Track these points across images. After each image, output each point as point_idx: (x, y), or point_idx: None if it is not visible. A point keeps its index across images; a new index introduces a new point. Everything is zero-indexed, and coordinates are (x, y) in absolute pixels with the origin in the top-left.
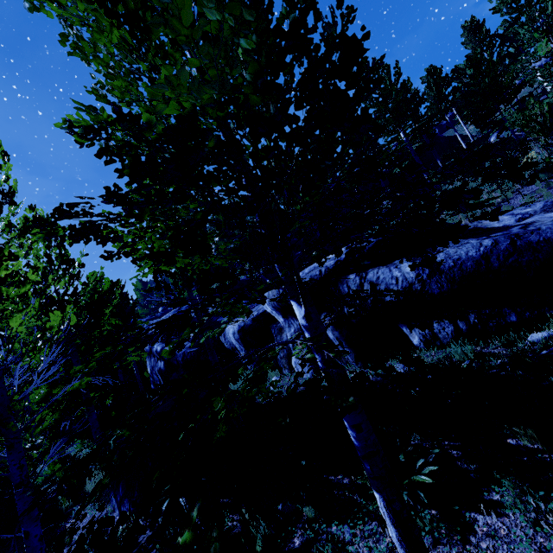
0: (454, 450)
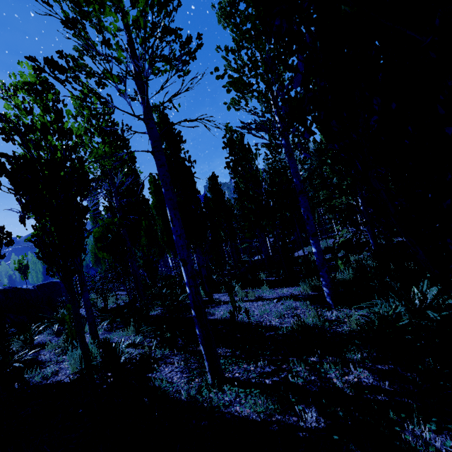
0: None
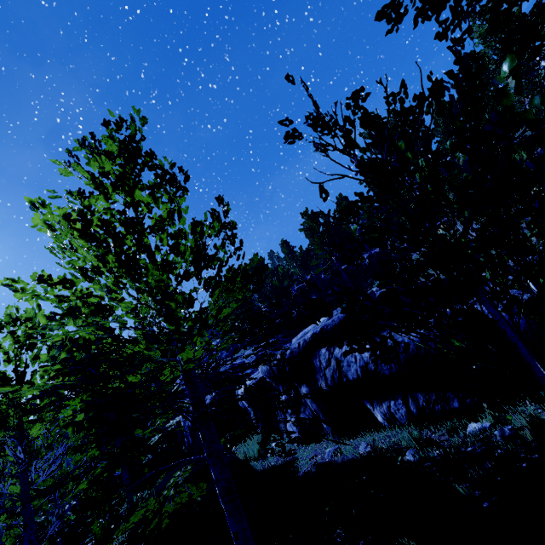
0: None
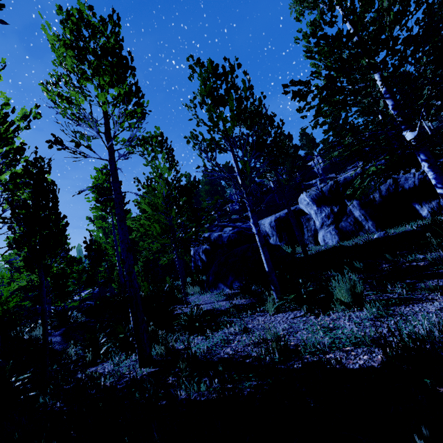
0: None
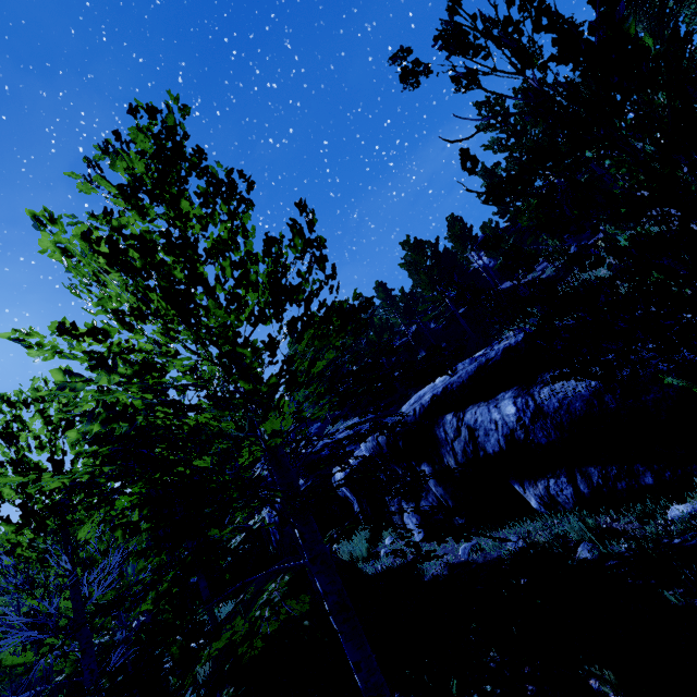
0: (529, 685)
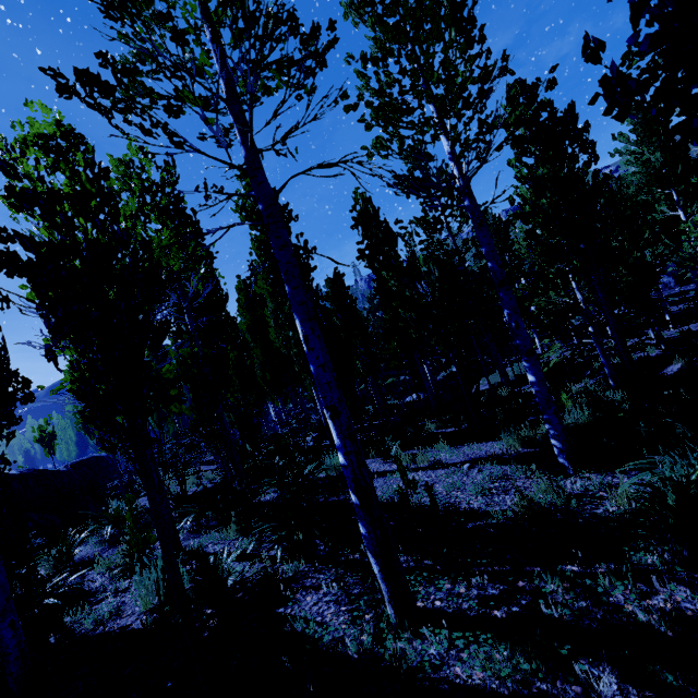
0: None
